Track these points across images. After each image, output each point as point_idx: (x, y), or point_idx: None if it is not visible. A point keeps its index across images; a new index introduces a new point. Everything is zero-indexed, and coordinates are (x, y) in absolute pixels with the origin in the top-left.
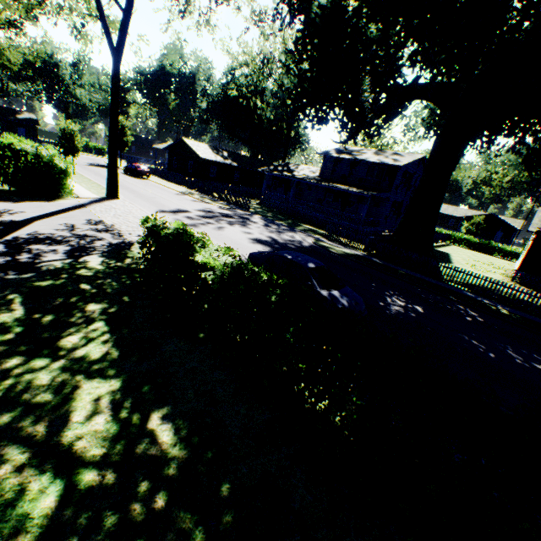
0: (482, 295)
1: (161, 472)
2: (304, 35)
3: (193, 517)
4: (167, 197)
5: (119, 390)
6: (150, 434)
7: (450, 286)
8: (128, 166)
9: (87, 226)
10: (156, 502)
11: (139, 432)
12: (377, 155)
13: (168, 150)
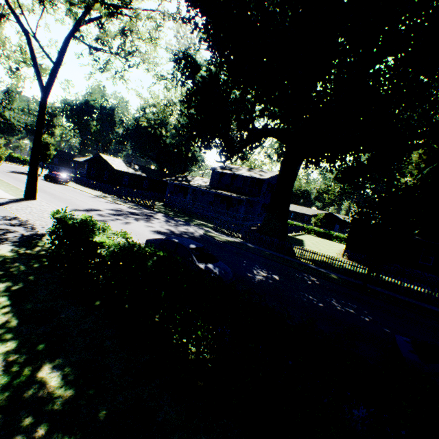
0: (321, 266)
1: (46, 409)
2: (191, 92)
3: (69, 438)
4: (83, 199)
5: (14, 350)
6: (39, 381)
7: (300, 261)
8: (48, 174)
9: (1, 221)
10: (37, 432)
11: (28, 380)
12: (249, 171)
13: (87, 162)
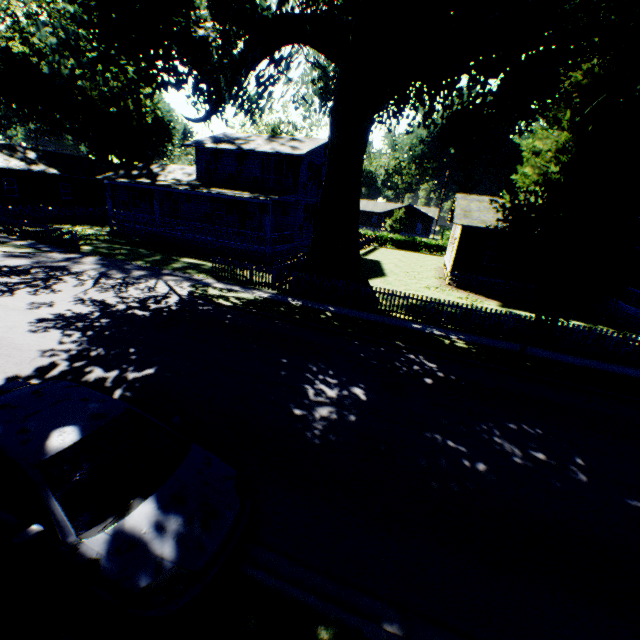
0: (430, 322)
1: None
2: None
3: None
4: None
5: None
6: None
7: (393, 318)
8: None
9: None
10: None
11: None
12: (270, 142)
13: None
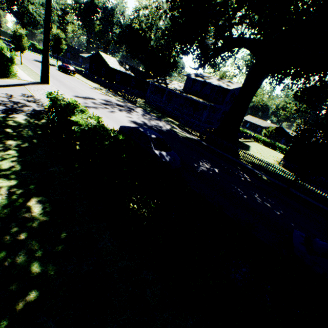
0: (256, 168)
1: (28, 225)
2: None
3: (39, 245)
4: (83, 89)
5: (15, 185)
6: (27, 207)
7: (241, 162)
8: (61, 65)
9: (21, 97)
10: (20, 236)
11: (20, 206)
12: (218, 81)
13: (90, 58)
